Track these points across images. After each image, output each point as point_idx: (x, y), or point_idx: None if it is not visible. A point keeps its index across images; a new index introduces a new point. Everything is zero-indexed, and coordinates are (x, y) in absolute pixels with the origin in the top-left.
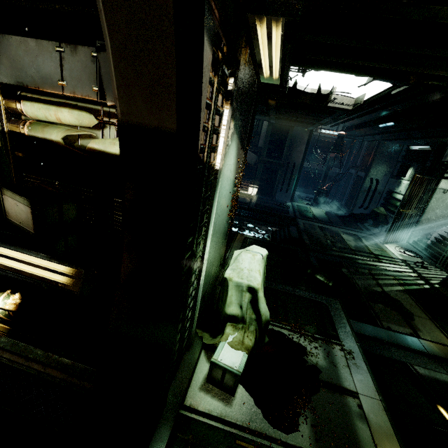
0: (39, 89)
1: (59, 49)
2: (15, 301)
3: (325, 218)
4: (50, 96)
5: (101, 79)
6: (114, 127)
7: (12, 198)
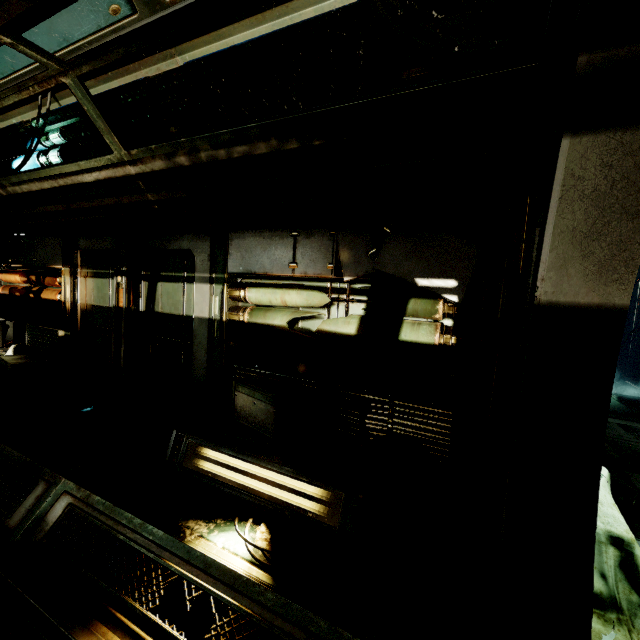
0: (267, 274)
1: (294, 233)
2: (264, 535)
3: (623, 408)
4: (273, 279)
5: (337, 255)
6: (343, 304)
7: (248, 395)
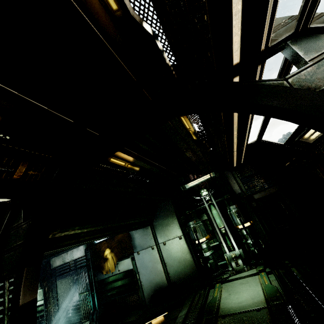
0: None
1: None
2: None
3: None
4: None
5: None
6: None
7: None
